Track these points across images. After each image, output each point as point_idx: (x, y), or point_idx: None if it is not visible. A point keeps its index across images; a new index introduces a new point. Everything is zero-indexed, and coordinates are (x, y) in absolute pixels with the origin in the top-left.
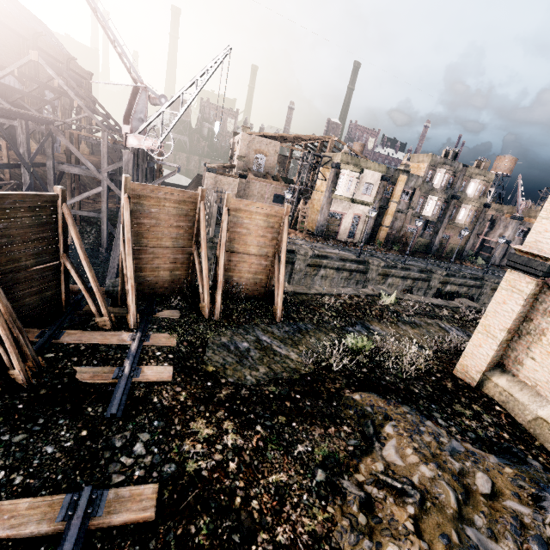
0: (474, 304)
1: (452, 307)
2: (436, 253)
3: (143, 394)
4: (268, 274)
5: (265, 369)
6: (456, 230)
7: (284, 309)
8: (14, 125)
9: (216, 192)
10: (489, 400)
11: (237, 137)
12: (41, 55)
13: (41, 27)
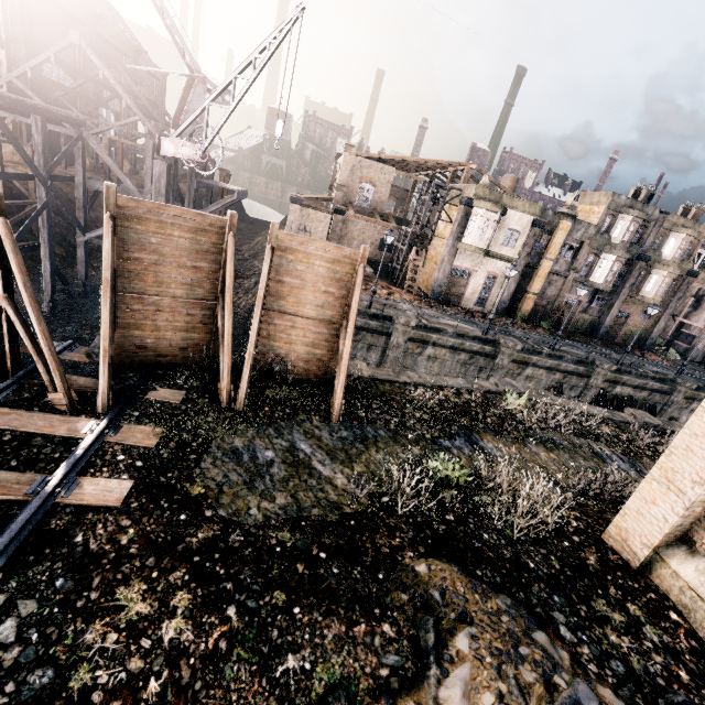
0: (655, 420)
1: (618, 421)
2: (605, 337)
3: (62, 527)
4: (332, 349)
5: (286, 500)
6: (640, 307)
7: (347, 403)
8: (48, 128)
9: (300, 231)
10: (659, 597)
11: (339, 160)
12: (85, 37)
13: (108, 12)
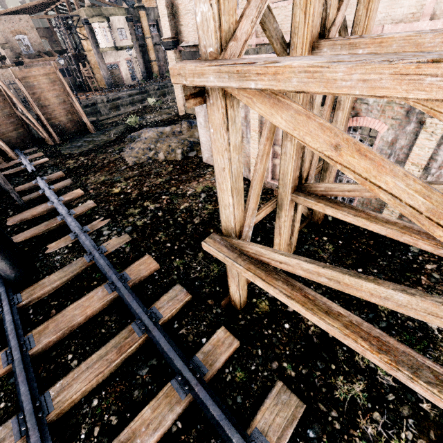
0: None
1: None
2: None
3: (40, 166)
4: (74, 113)
5: (92, 145)
6: None
7: (95, 127)
8: None
9: None
10: (189, 115)
11: None
12: None
13: None
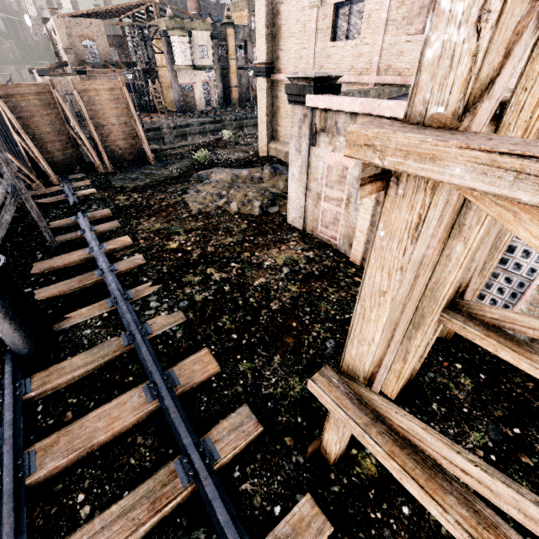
0: None
1: None
2: None
3: (85, 198)
4: (134, 138)
5: (150, 180)
6: None
7: (155, 157)
8: None
9: None
10: (271, 158)
11: (50, 25)
12: None
13: None
